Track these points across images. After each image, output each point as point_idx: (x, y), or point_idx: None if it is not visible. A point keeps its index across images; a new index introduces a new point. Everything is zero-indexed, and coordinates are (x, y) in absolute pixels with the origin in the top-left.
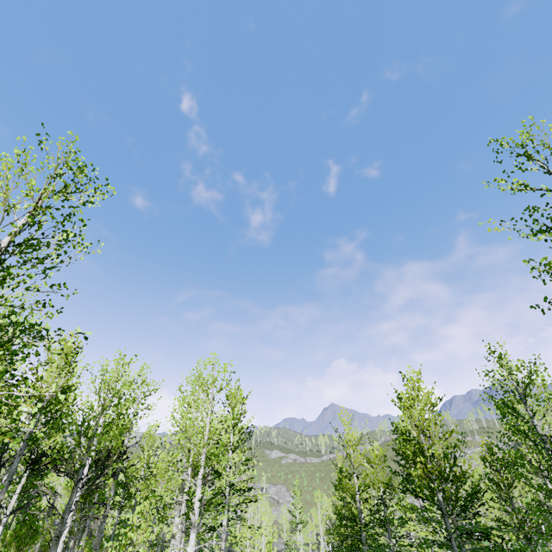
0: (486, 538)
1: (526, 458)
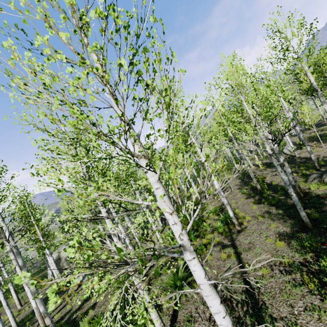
0: None
1: None
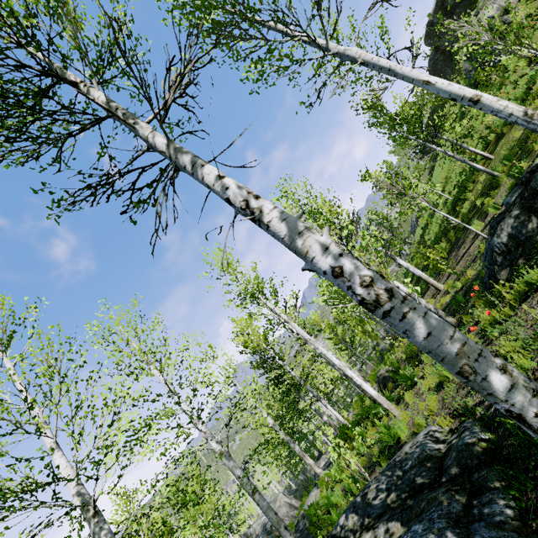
0: (299, 438)
1: (312, 376)
